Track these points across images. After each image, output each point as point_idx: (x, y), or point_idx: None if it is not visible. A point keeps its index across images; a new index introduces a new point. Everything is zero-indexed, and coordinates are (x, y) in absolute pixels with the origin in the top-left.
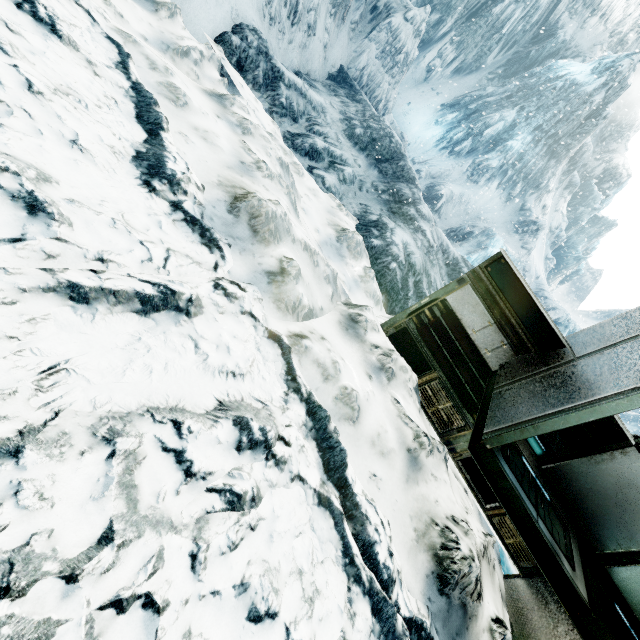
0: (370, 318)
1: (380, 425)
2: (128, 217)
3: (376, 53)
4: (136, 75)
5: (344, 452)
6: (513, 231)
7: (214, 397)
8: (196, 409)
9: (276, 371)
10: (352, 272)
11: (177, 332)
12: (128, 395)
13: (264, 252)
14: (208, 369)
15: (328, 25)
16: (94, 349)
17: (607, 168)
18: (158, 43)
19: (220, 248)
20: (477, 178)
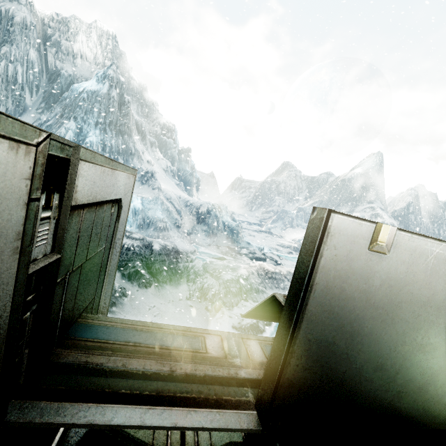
0: None
1: None
2: None
3: None
4: None
5: None
6: (141, 184)
7: None
8: None
9: None
10: None
11: None
12: None
13: None
14: None
15: None
16: None
17: (161, 127)
18: None
19: None
20: None
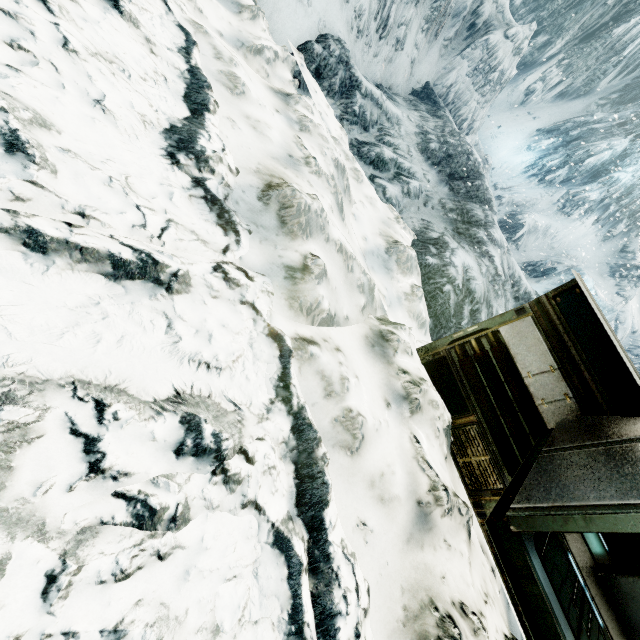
0: (404, 339)
1: (387, 464)
2: (134, 181)
3: (467, 70)
4: (197, 61)
5: (326, 486)
6: (608, 274)
7: (172, 386)
8: (142, 394)
9: (267, 374)
10: (397, 287)
11: (149, 306)
12: (57, 361)
13: (288, 245)
14: (176, 353)
15: (418, 40)
16: (33, 302)
17: None
18: (233, 40)
19: (237, 232)
20: (569, 210)
